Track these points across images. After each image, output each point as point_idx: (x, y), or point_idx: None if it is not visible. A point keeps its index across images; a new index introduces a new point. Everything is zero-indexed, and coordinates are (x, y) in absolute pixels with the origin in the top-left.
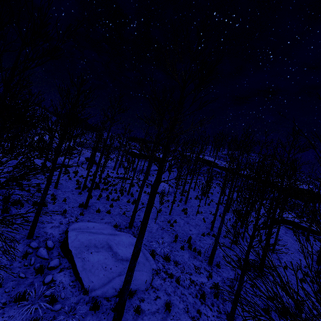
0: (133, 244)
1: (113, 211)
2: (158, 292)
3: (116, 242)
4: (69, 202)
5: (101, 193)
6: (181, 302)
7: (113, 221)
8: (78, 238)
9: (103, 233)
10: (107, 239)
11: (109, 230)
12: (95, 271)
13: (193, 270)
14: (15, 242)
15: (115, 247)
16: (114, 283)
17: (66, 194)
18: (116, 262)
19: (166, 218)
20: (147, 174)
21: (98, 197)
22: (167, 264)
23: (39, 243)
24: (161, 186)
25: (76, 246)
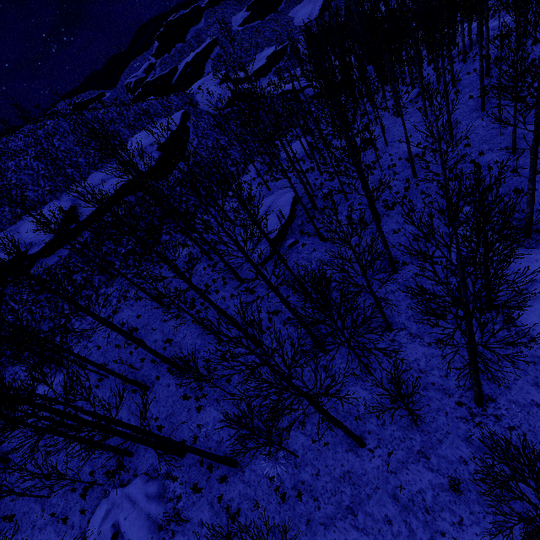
0: None
1: None
2: None
3: None
4: None
5: None
6: None
7: None
8: None
9: None
10: None
11: None
12: None
13: None
14: None
15: None
16: None
17: None
18: None
19: None
20: None
21: None
22: None
23: None
24: (133, 535)
25: None
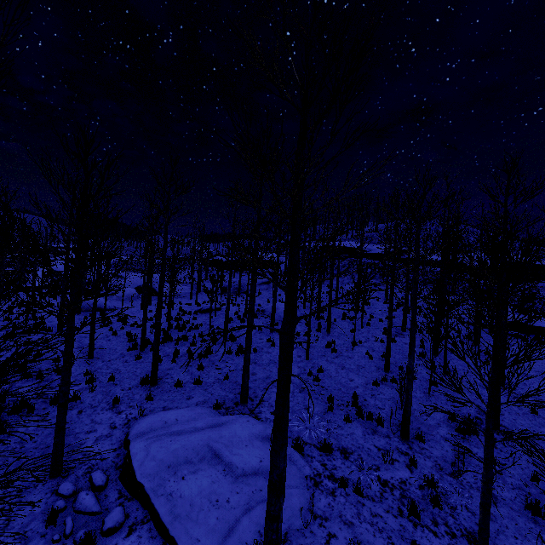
0: (258, 434)
1: (205, 378)
2: (328, 524)
3: (225, 442)
4: (121, 381)
5: (177, 347)
6: (377, 533)
7: (210, 398)
8: (151, 454)
9: (196, 428)
10: (206, 440)
11: (206, 418)
12: (199, 515)
13: (378, 458)
14: (27, 493)
15: (225, 452)
16: (241, 530)
17: (114, 366)
18: (234, 483)
19: (303, 367)
20: (254, 299)
21: (173, 358)
22: (329, 458)
23: (76, 482)
24: (279, 311)
25: (150, 471)
